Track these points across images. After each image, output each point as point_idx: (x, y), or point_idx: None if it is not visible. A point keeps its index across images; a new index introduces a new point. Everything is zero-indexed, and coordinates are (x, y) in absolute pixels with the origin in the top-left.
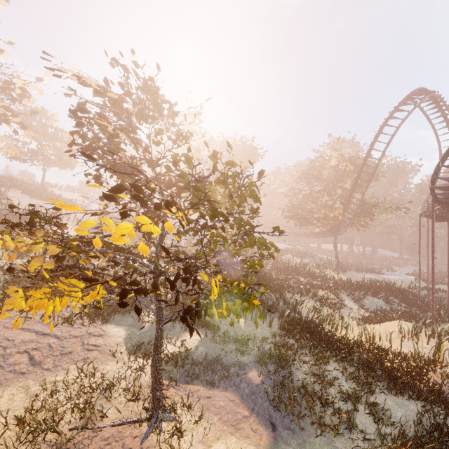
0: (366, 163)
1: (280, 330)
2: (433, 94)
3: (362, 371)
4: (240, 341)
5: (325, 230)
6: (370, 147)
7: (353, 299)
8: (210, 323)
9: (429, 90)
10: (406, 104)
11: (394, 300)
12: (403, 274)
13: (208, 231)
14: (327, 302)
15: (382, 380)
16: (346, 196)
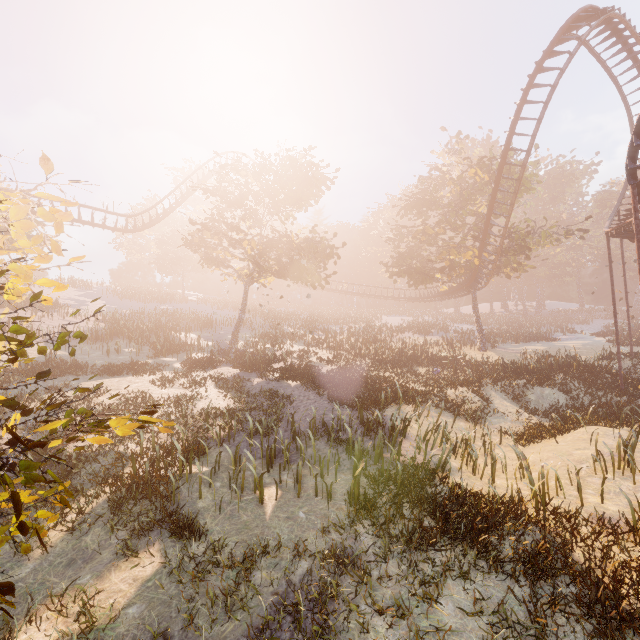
0: (506, 162)
1: (342, 513)
2: (612, 13)
3: (523, 585)
4: (240, 565)
5: (458, 286)
6: (510, 132)
7: (508, 396)
8: (190, 523)
9: (602, 9)
10: (564, 41)
11: (578, 386)
12: (587, 336)
13: None
14: (462, 408)
15: (570, 617)
16: (481, 224)
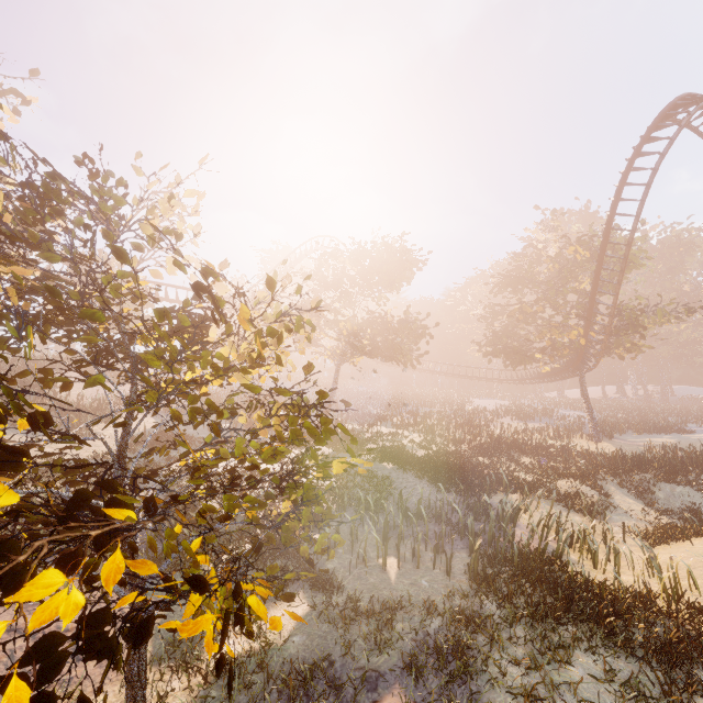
0: (609, 241)
1: (465, 583)
2: None
3: (656, 669)
4: (379, 615)
5: (561, 367)
6: (611, 212)
7: (631, 492)
8: (327, 578)
9: (701, 95)
10: (662, 128)
11: None
12: None
13: (250, 411)
14: (577, 502)
15: None
16: (585, 302)
